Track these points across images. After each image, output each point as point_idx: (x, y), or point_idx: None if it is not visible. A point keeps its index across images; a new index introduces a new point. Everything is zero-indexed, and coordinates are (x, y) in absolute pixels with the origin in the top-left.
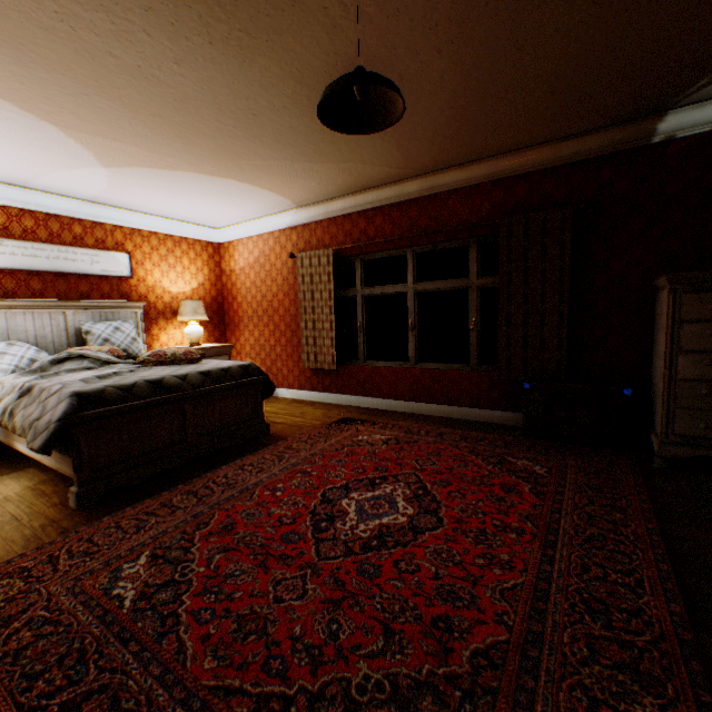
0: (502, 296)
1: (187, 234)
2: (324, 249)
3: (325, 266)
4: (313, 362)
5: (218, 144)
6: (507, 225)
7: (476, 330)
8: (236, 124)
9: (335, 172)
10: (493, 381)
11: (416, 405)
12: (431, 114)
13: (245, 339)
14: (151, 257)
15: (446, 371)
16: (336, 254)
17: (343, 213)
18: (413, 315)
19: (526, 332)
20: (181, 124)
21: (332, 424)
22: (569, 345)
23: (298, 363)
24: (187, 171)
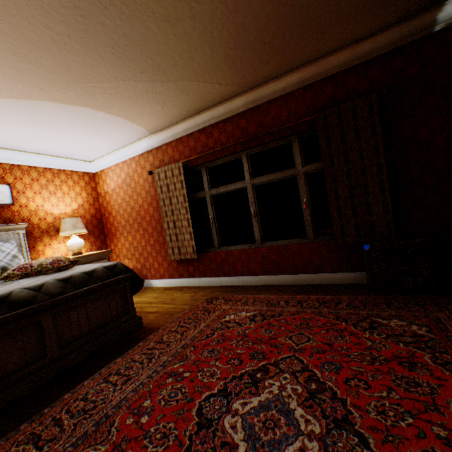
0: (327, 176)
1: (64, 166)
2: (175, 163)
3: (177, 176)
4: (177, 254)
5: (59, 61)
6: (323, 117)
7: (308, 209)
8: (68, 30)
9: (175, 93)
10: (330, 248)
11: (268, 278)
12: (253, 10)
13: (121, 244)
14: (32, 187)
15: (289, 245)
16: (185, 165)
17: (186, 133)
18: (254, 204)
19: (354, 202)
20: (10, 32)
21: (199, 306)
22: (391, 208)
23: (166, 257)
24: (41, 100)
